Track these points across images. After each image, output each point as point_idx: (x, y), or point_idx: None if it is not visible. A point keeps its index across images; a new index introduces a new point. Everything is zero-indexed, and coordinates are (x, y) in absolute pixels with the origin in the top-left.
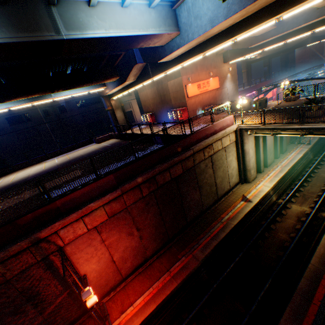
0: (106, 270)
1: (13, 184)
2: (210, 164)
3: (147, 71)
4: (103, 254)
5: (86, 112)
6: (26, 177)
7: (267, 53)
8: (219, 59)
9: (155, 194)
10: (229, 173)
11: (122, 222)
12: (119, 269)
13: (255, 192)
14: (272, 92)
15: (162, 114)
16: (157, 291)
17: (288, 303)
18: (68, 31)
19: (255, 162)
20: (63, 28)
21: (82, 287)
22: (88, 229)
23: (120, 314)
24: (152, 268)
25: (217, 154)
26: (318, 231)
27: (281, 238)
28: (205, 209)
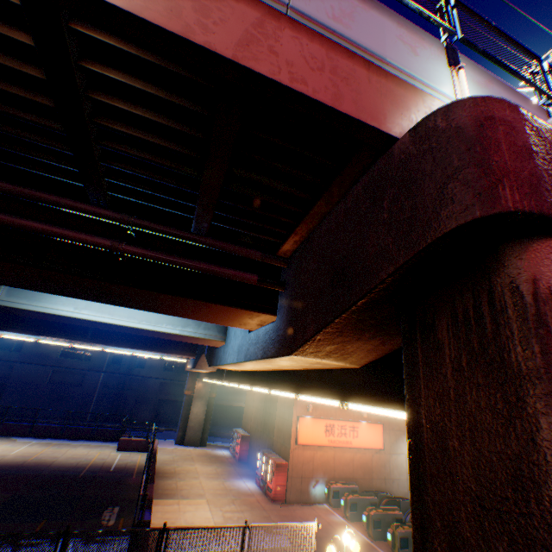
0: None
1: None
2: None
3: None
4: None
5: (170, 378)
6: None
7: None
8: None
9: None
10: None
11: None
12: None
13: None
14: None
15: (259, 446)
16: None
17: None
18: (11, 295)
19: None
20: (7, 291)
21: None
22: None
23: None
24: None
25: None
26: None
27: None
28: None
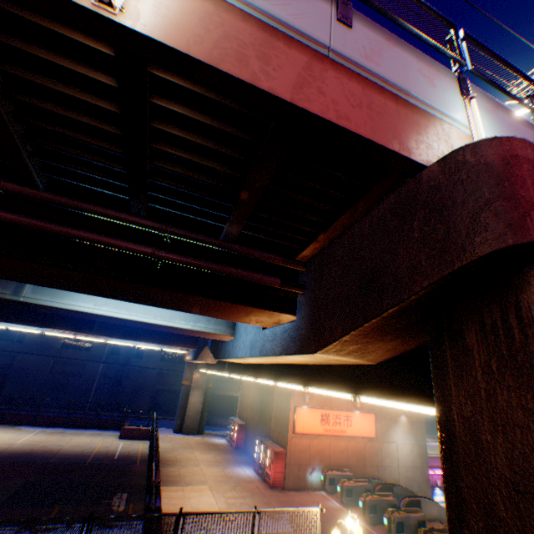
0: None
1: None
2: None
3: None
4: None
5: (167, 368)
6: None
7: None
8: None
9: None
10: None
11: None
12: None
13: None
14: None
15: (255, 434)
16: None
17: None
18: (35, 293)
19: None
20: (32, 288)
21: None
22: None
23: None
24: None
25: None
26: None
27: None
28: None
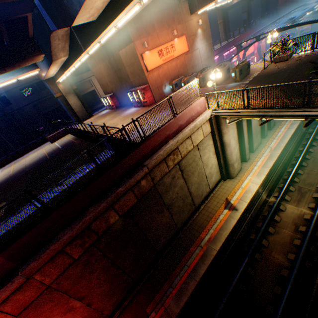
0: None
1: None
2: (179, 173)
3: (75, 41)
4: None
5: (36, 100)
6: None
7: None
8: (183, 8)
9: (98, 245)
10: (207, 174)
11: (46, 306)
12: None
13: (241, 193)
14: (254, 46)
15: (123, 94)
16: None
17: None
18: None
19: (238, 153)
20: None
21: None
22: None
23: None
24: None
25: (187, 157)
26: None
27: (276, 261)
28: (181, 227)
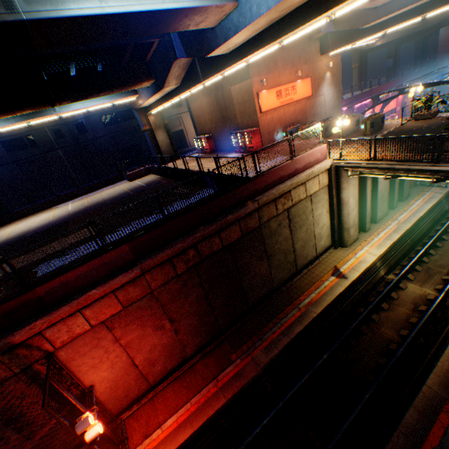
0: (124, 377)
1: (7, 243)
2: (286, 221)
3: (194, 70)
4: (118, 357)
5: (115, 132)
6: (25, 232)
7: (394, 35)
8: (313, 48)
9: (197, 270)
10: (316, 233)
11: (145, 312)
12: (144, 375)
13: (354, 262)
14: (397, 101)
15: (224, 136)
16: (197, 408)
17: (385, 447)
18: (29, 4)
19: (357, 217)
20: None
21: (82, 408)
22: (91, 326)
23: (143, 438)
24: (193, 372)
25: (297, 206)
26: (443, 328)
27: (385, 336)
28: (277, 287)
